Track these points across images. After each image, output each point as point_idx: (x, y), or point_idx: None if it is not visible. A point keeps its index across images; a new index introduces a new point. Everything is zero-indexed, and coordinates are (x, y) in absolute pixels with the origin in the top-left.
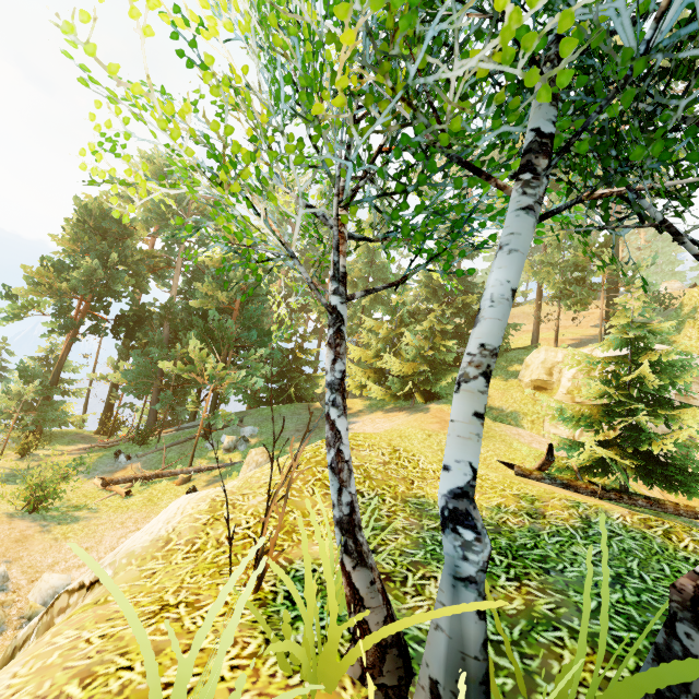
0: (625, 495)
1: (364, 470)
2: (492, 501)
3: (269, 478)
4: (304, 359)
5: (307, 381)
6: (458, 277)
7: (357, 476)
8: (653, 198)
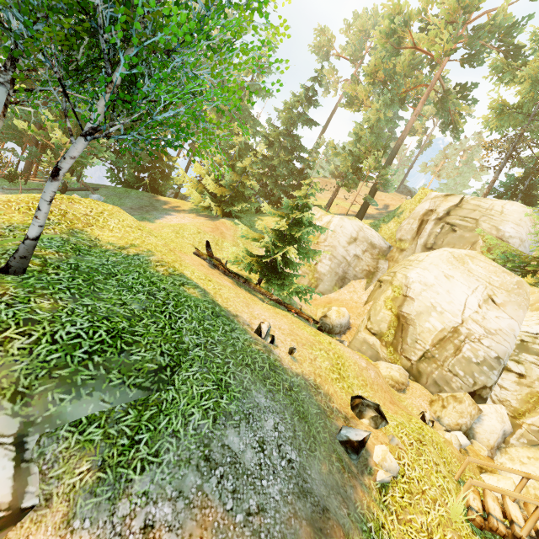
0: (237, 276)
1: (65, 212)
2: (116, 242)
3: (0, 197)
4: (165, 162)
5: (163, 180)
6: (292, 138)
7: (56, 213)
8: (445, 129)
